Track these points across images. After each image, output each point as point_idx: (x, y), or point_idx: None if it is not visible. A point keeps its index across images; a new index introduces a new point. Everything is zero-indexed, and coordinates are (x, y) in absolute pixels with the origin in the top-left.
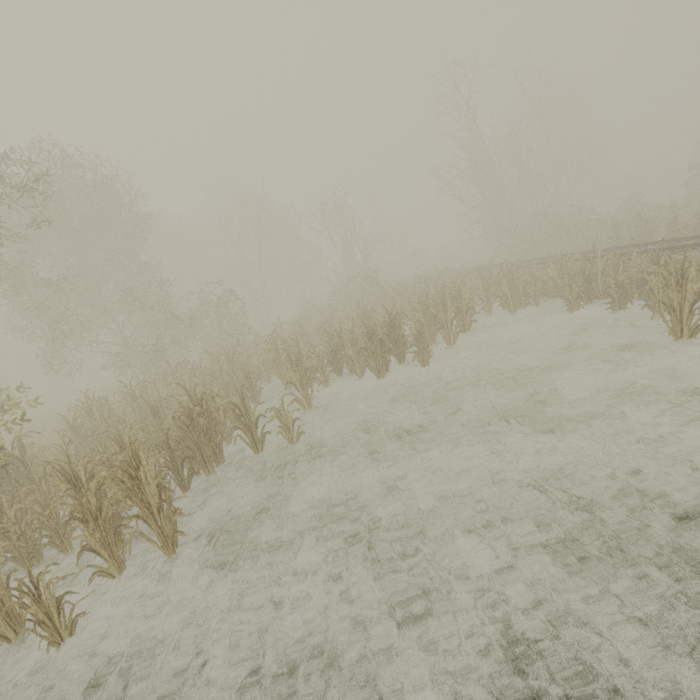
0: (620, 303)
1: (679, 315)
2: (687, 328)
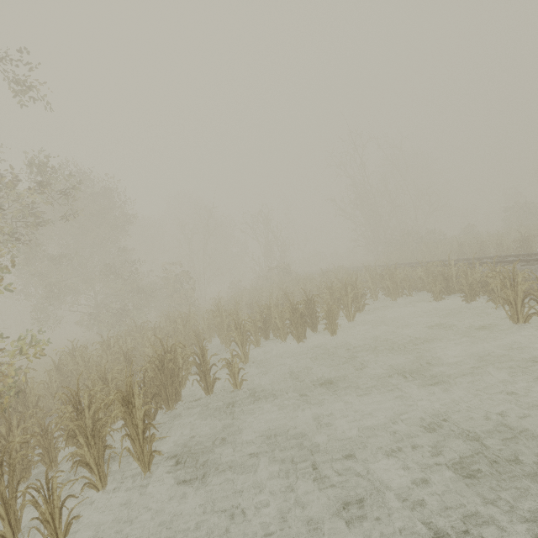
0: (471, 297)
1: (515, 307)
2: (521, 316)
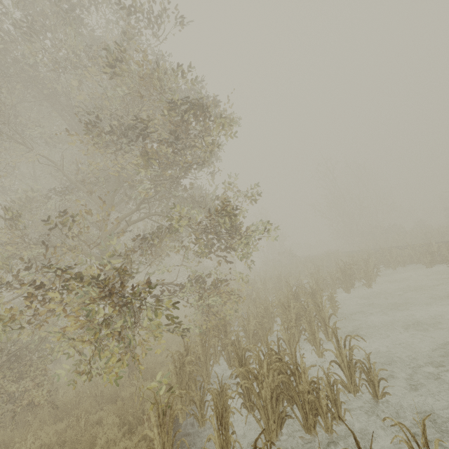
0: None
1: None
2: None
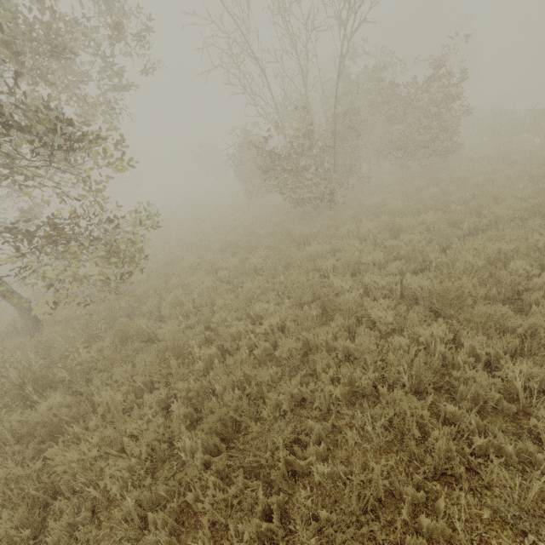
0: None
1: None
2: None
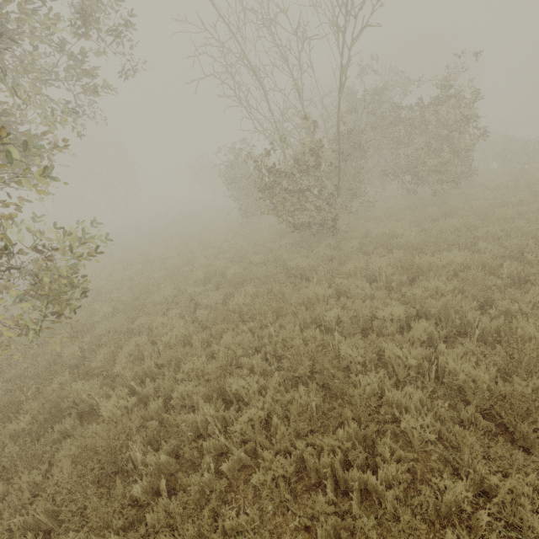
0: None
1: None
2: None
